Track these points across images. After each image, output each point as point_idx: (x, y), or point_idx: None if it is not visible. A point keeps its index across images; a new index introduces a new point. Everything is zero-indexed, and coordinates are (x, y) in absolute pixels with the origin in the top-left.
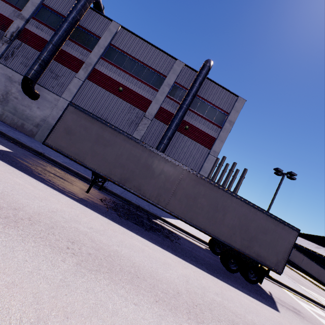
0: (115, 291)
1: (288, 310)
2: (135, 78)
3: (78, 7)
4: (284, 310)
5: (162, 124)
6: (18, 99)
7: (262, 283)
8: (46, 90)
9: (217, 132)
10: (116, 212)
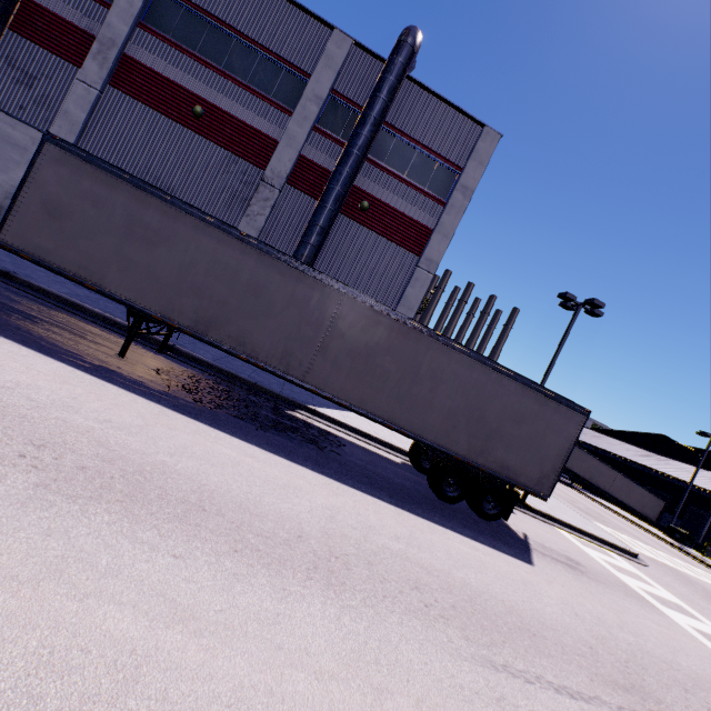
0: (129, 535)
1: (554, 561)
2: (233, 81)
3: None
4: (546, 561)
5: (306, 200)
6: None
7: (514, 520)
8: (6, 117)
9: (436, 216)
10: (191, 394)
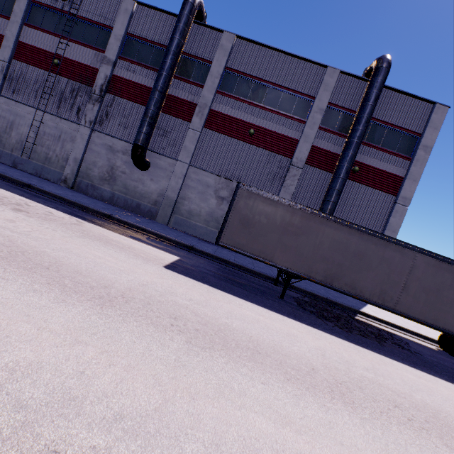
0: None
1: None
2: (269, 110)
3: (181, 27)
4: None
5: (317, 171)
6: (126, 174)
7: None
8: (156, 154)
9: (404, 168)
10: (330, 321)
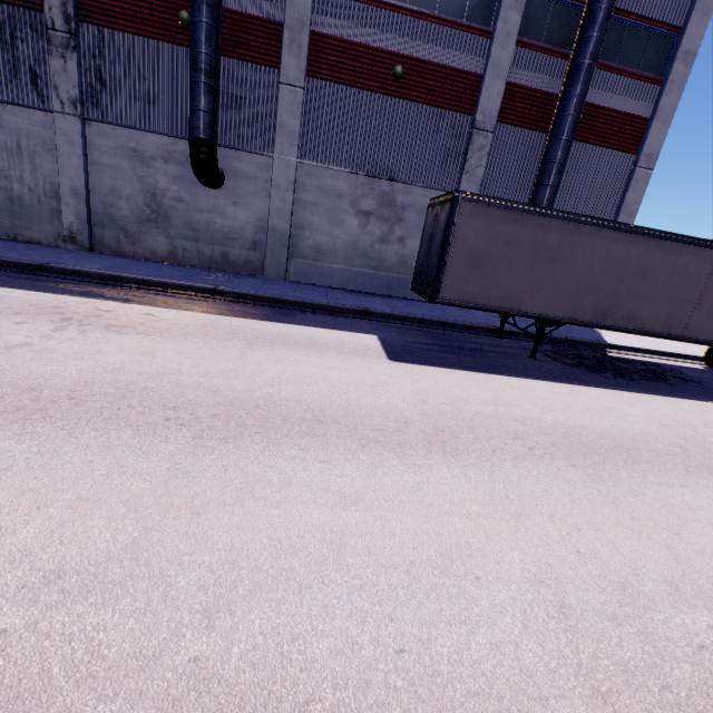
0: None
1: None
2: (424, 18)
3: None
4: None
5: (517, 133)
6: (184, 201)
7: None
8: (229, 152)
9: (651, 101)
10: (604, 372)
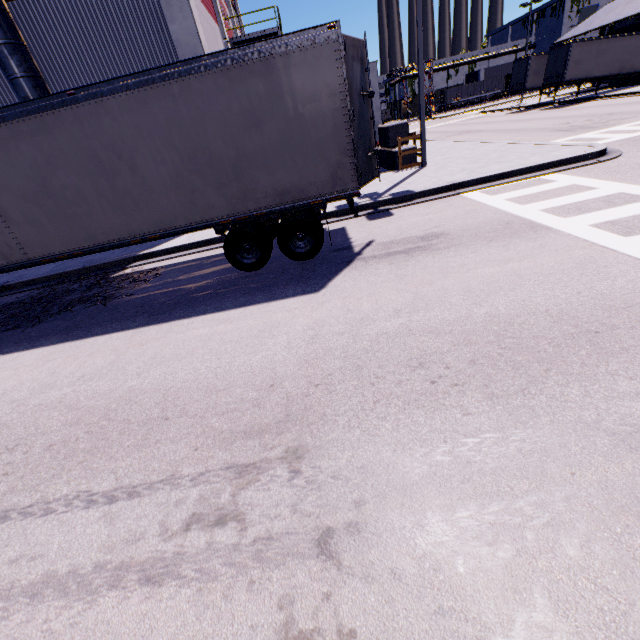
0: None
1: (380, 261)
2: None
3: None
4: (360, 270)
5: None
6: None
7: (376, 228)
8: None
9: None
10: None
